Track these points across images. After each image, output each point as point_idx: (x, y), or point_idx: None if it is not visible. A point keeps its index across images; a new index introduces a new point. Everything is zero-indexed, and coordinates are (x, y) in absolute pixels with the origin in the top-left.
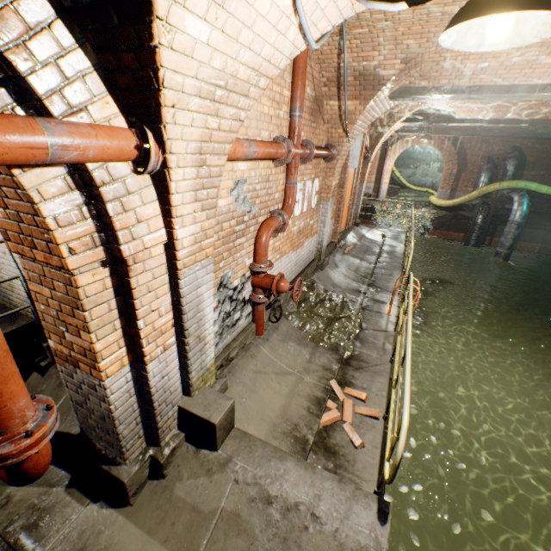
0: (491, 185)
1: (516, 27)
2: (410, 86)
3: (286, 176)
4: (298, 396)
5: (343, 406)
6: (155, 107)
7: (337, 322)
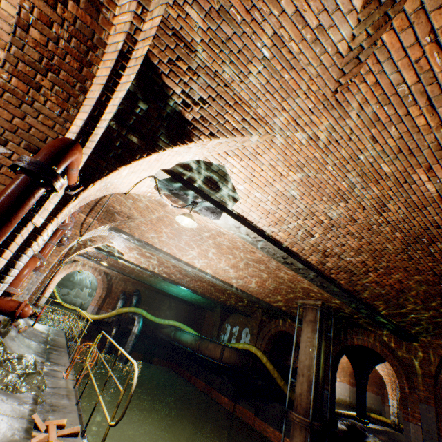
0: (125, 307)
1: (188, 223)
2: (122, 228)
3: (51, 237)
4: (3, 427)
5: (48, 431)
6: (97, 178)
7: (28, 376)
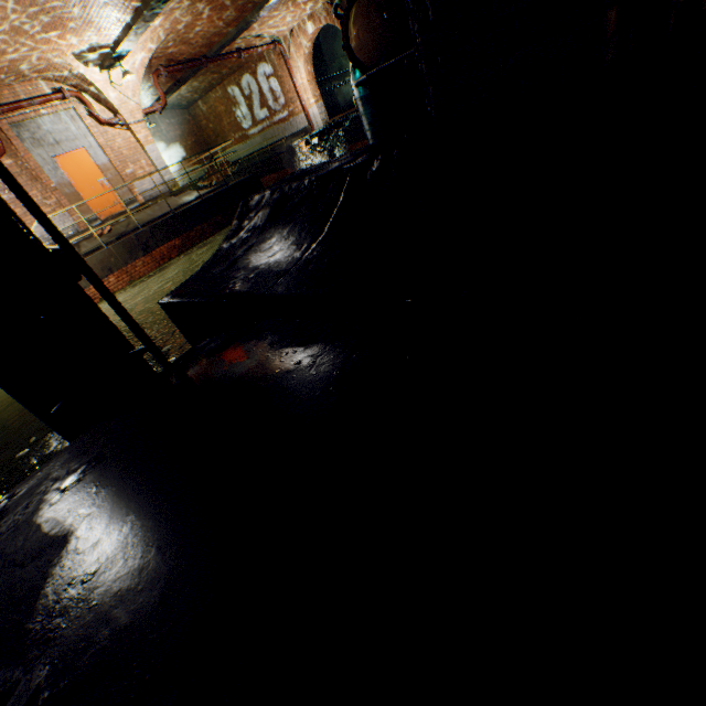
0: None
1: None
2: None
3: None
4: None
5: None
6: None
7: None
